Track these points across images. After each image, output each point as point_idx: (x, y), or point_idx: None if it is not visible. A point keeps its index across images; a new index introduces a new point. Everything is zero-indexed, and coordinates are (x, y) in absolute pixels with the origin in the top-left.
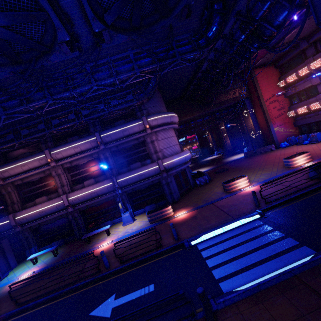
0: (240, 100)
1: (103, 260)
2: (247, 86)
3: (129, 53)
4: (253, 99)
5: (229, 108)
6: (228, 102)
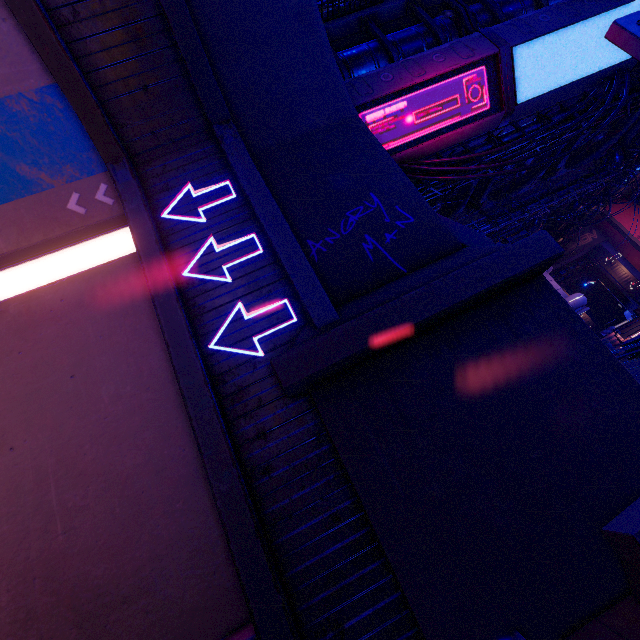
0: (594, 246)
1: (609, 346)
2: (598, 229)
3: (562, 183)
4: (615, 241)
5: (578, 261)
6: (582, 249)
